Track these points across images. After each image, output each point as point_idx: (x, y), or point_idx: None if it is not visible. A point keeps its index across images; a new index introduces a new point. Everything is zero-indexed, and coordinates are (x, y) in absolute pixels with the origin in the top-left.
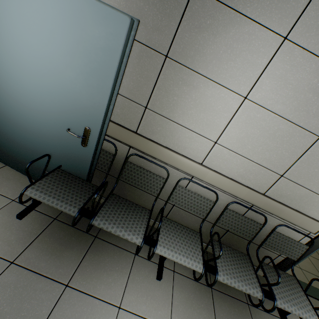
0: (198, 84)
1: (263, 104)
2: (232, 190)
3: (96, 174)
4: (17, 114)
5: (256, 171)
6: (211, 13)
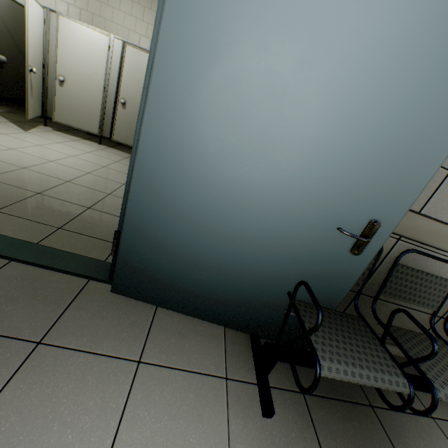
0: None
1: None
2: None
3: None
4: (217, 213)
5: None
6: None
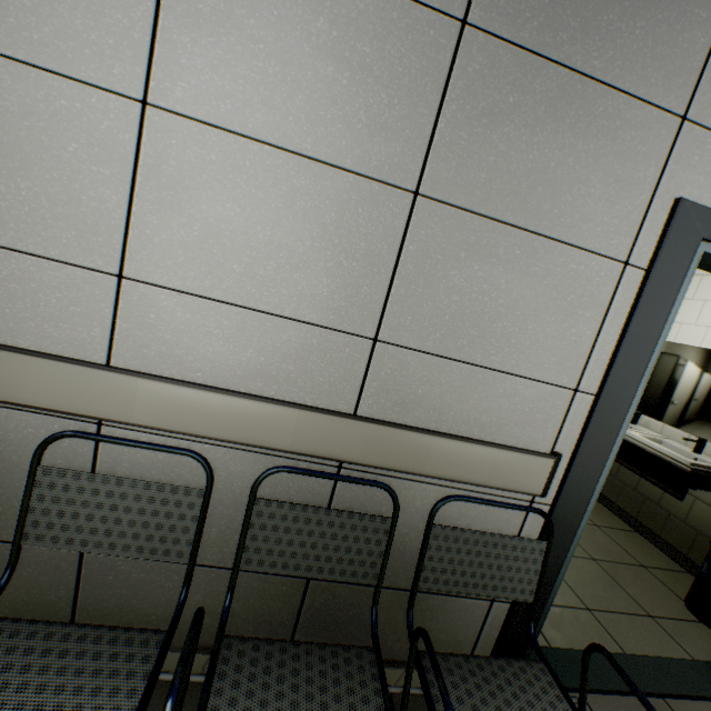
0: None
1: (211, 118)
2: (245, 430)
3: None
4: None
5: (297, 345)
6: None
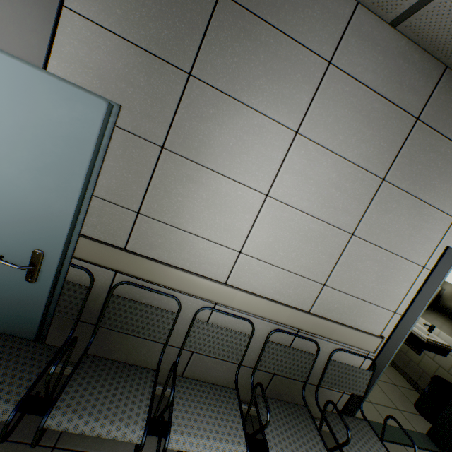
0: (208, 181)
1: (288, 202)
2: (270, 314)
3: (57, 323)
4: None
5: (295, 283)
6: (213, 102)
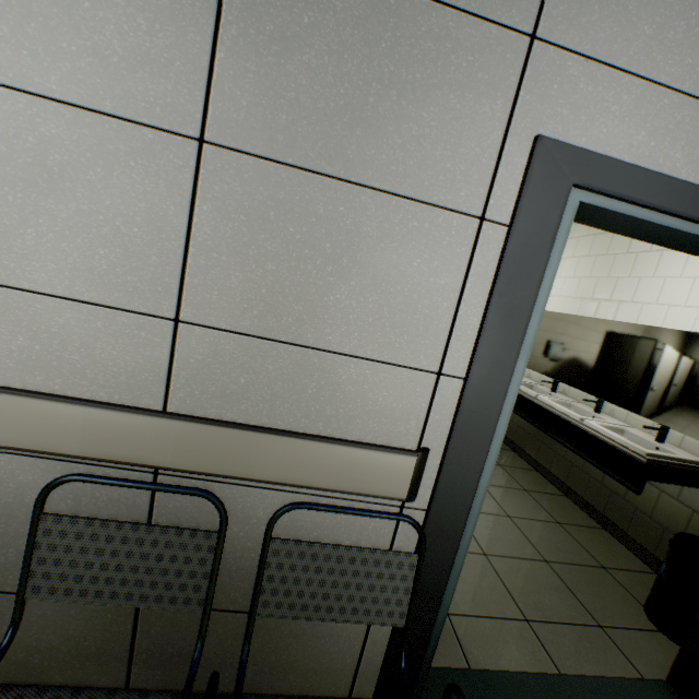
0: None
1: None
2: (20, 433)
3: None
4: None
5: (79, 330)
6: None
